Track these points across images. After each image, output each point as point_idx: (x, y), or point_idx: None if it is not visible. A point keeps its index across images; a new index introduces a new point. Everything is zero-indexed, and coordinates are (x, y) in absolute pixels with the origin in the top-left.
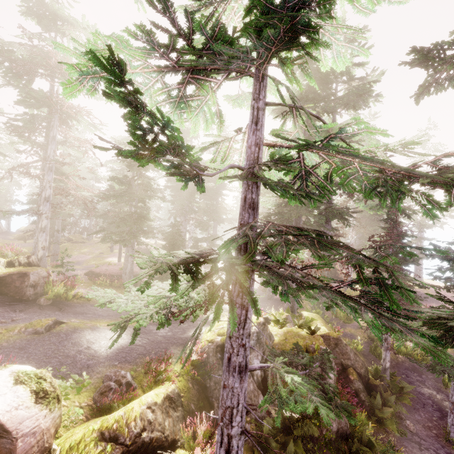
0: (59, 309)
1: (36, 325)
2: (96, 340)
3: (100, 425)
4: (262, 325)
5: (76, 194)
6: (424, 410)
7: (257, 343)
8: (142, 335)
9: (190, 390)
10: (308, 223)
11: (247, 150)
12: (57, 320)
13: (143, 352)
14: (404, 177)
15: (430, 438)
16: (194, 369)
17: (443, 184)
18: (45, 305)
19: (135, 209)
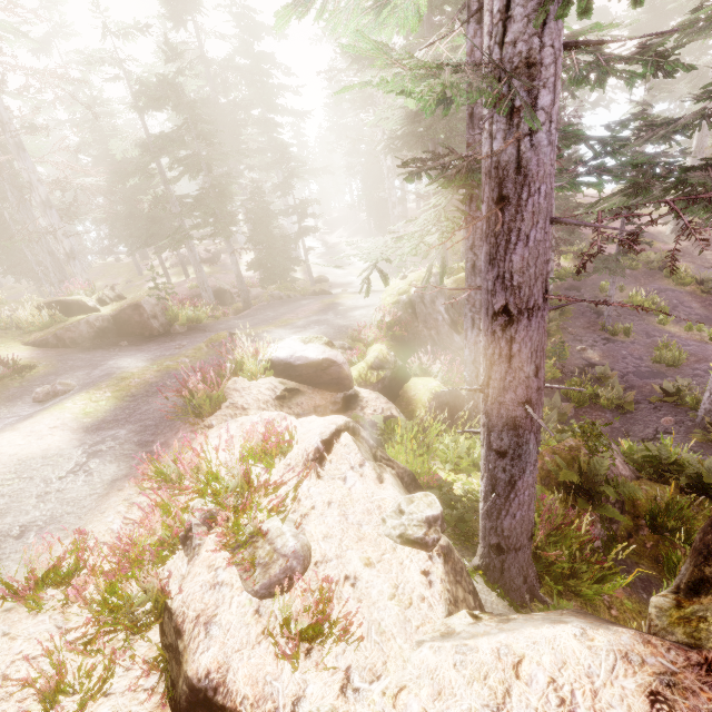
0: (204, 331)
1: (218, 339)
2: (282, 337)
3: (365, 364)
4: (437, 275)
5: (81, 183)
6: (583, 317)
7: (438, 292)
8: (316, 325)
9: (394, 347)
10: (450, 140)
11: (472, 57)
12: (229, 332)
13: (336, 331)
14: (614, 58)
15: (589, 334)
16: (388, 331)
17: (643, 60)
18: (185, 332)
19: (208, 182)
